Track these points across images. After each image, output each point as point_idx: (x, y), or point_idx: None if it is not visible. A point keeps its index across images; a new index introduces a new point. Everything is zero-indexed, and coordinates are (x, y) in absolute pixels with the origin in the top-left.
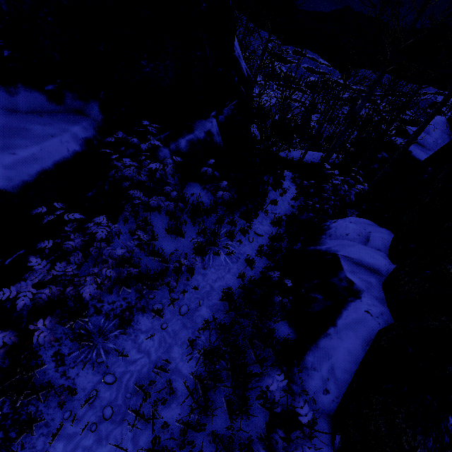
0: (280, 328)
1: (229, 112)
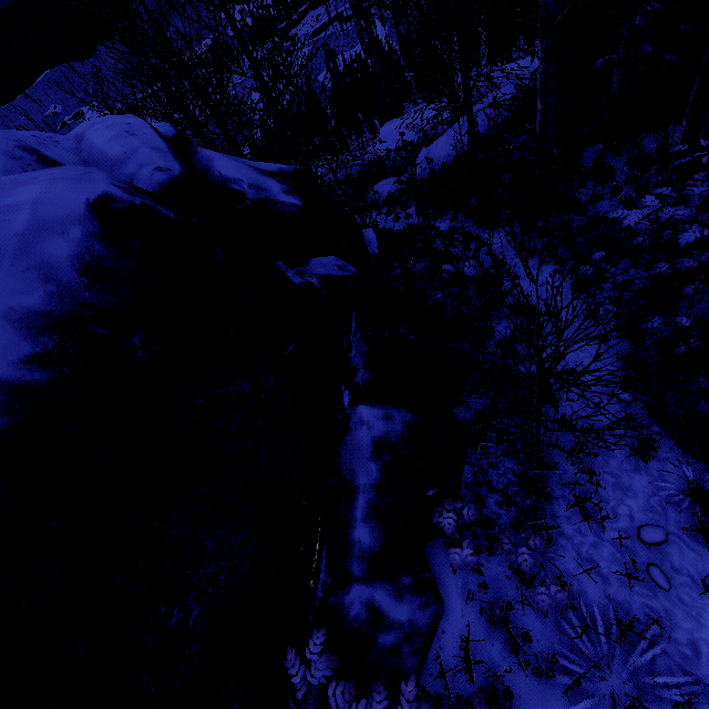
0: None
1: (363, 348)
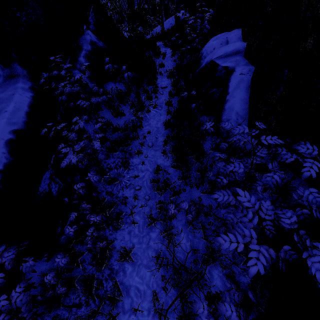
0: (204, 121)
1: (94, 19)
